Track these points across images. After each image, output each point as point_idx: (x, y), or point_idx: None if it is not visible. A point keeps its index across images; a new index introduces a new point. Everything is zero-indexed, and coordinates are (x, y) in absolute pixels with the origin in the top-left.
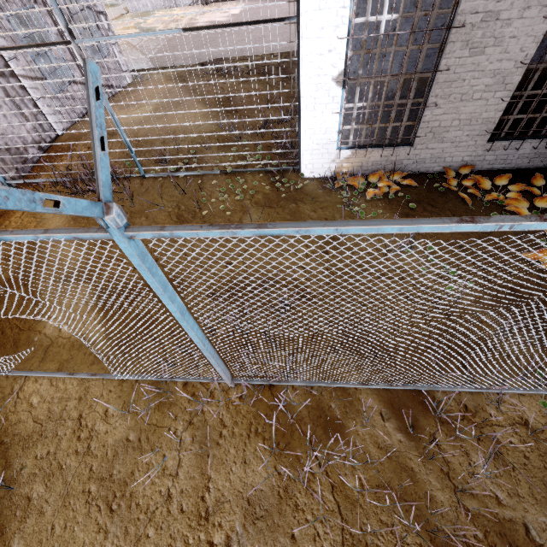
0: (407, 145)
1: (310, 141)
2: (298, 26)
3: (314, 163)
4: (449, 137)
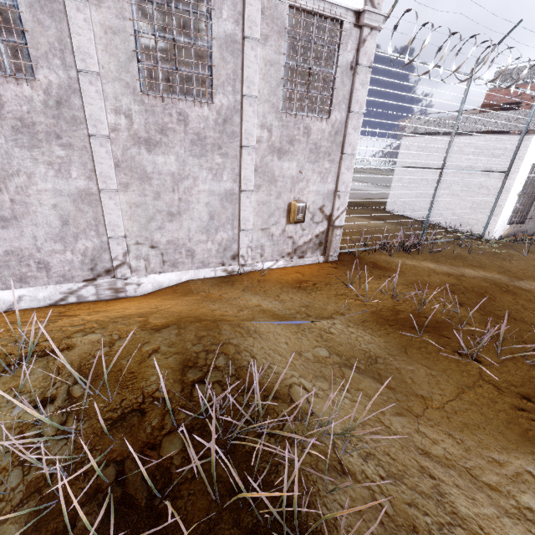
0: (522, 223)
1: (501, 220)
2: (508, 175)
3: (497, 231)
4: (534, 219)
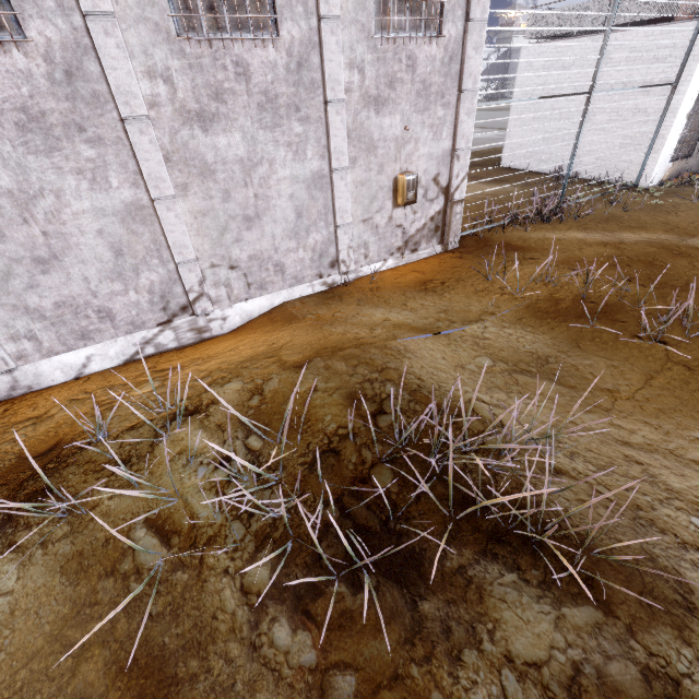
0: (688, 157)
1: (662, 157)
2: (676, 88)
3: (656, 175)
4: None
